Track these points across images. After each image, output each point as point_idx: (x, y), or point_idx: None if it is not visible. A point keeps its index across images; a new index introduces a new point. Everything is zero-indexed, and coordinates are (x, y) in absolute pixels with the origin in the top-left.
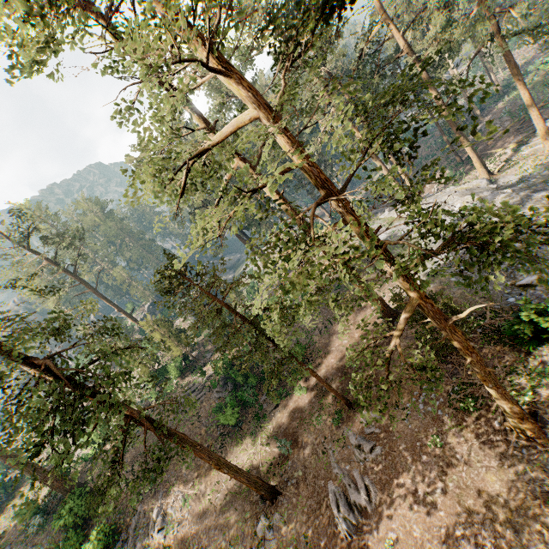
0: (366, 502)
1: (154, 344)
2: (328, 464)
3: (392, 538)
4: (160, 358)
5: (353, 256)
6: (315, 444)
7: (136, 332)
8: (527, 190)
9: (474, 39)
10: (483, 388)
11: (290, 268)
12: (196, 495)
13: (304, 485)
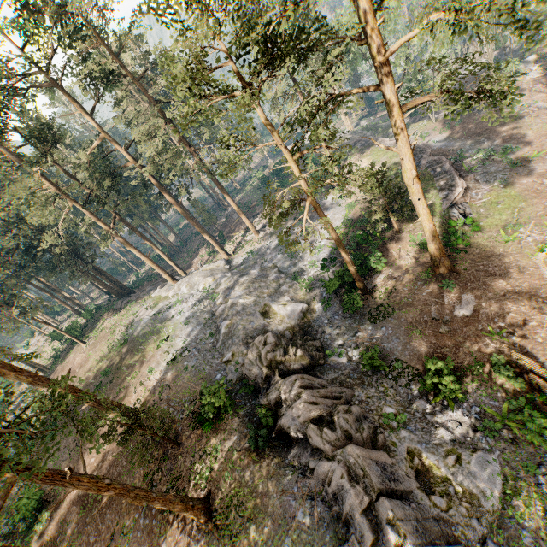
0: None
1: None
2: None
3: None
4: None
5: None
6: None
7: None
8: (238, 274)
9: (178, 166)
10: (185, 478)
11: None
12: None
13: None
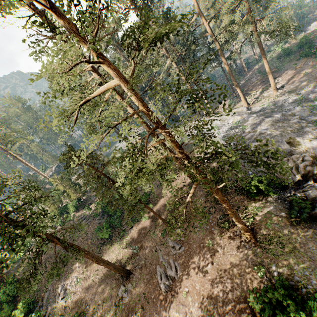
0: (175, 274)
1: (59, 191)
2: (157, 257)
3: (186, 291)
4: (63, 199)
5: (164, 166)
6: (151, 247)
7: (47, 183)
8: (263, 116)
9: (244, 32)
10: None
11: (134, 169)
12: (85, 277)
13: (144, 268)
